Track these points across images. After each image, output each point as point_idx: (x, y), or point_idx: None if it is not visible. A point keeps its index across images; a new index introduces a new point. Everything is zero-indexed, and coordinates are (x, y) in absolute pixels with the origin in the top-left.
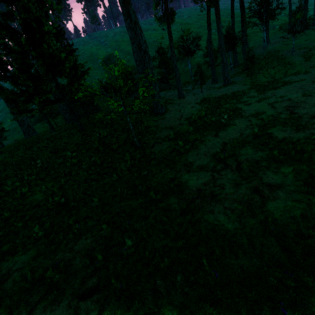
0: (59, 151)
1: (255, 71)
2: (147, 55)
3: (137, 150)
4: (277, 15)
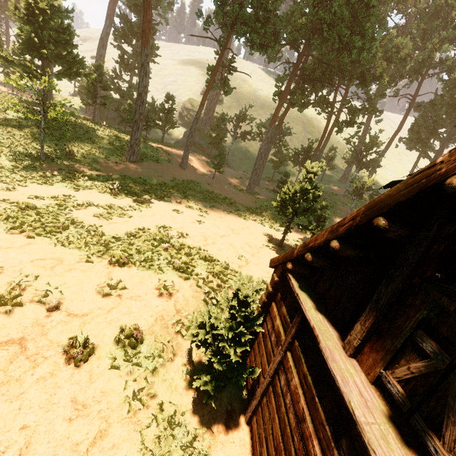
0: None
1: None
2: (141, 99)
3: (35, 160)
4: (372, 169)
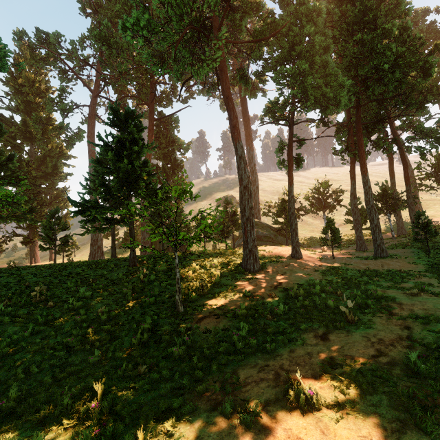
0: (83, 284)
1: (436, 246)
2: (248, 191)
3: (173, 317)
4: None
